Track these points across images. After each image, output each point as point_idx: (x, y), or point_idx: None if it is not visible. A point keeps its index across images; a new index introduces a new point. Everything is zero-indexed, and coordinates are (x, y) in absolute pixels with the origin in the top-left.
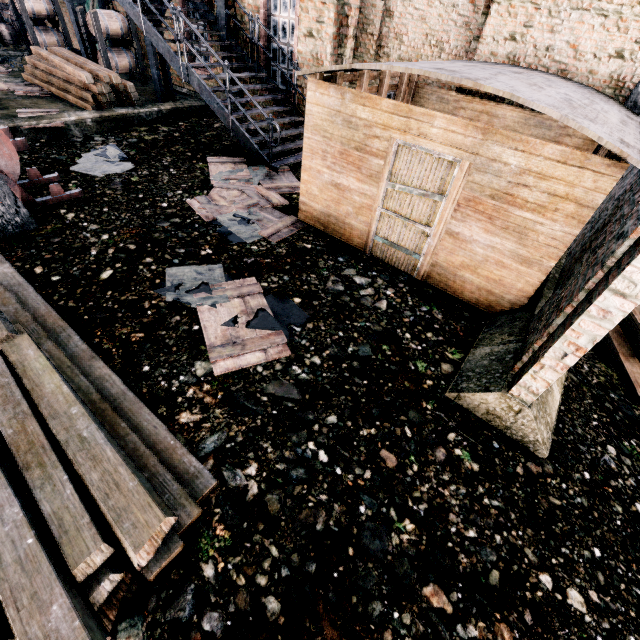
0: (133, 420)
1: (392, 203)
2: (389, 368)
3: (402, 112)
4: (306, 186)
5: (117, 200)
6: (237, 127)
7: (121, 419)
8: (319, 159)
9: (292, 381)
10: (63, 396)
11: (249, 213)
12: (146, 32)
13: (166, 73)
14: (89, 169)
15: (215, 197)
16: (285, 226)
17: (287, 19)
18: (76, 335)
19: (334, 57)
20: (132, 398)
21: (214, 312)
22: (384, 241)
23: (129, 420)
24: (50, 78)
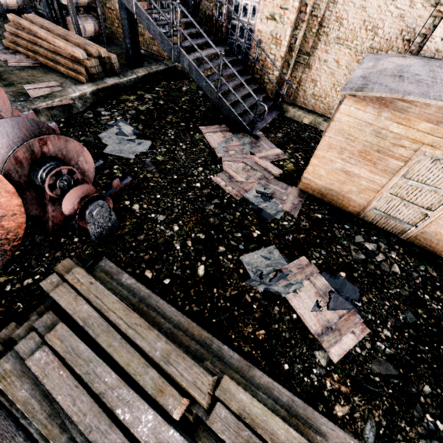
0: (314, 426)
1: (399, 191)
2: (433, 331)
3: (438, 134)
4: (314, 168)
5: (161, 184)
6: (223, 102)
7: (314, 432)
8: (335, 152)
9: (384, 357)
10: (297, 441)
11: (264, 187)
12: (137, 15)
13: (135, 41)
14: (119, 150)
15: (231, 173)
16: (295, 198)
17: (249, 1)
18: (223, 345)
19: (290, 37)
20: (300, 403)
21: (298, 298)
22: (381, 213)
23: (312, 427)
24: (36, 48)
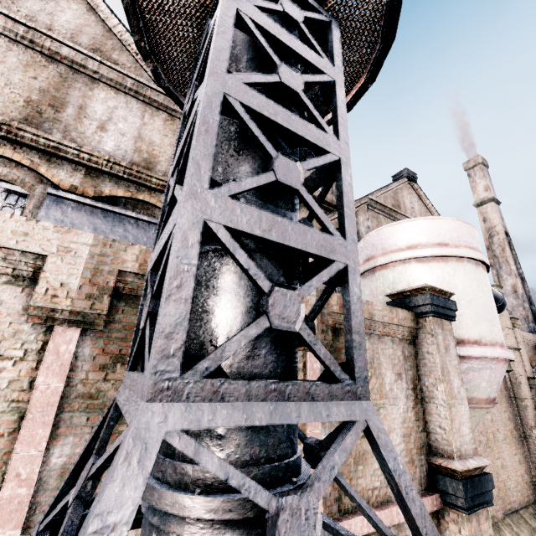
0: None
1: None
2: None
3: None
4: None
5: None
6: None
7: None
8: None
9: None
10: None
11: None
12: None
13: None
14: None
15: None
16: None
17: None
18: None
19: None
20: None
21: None
22: None
23: None
24: None
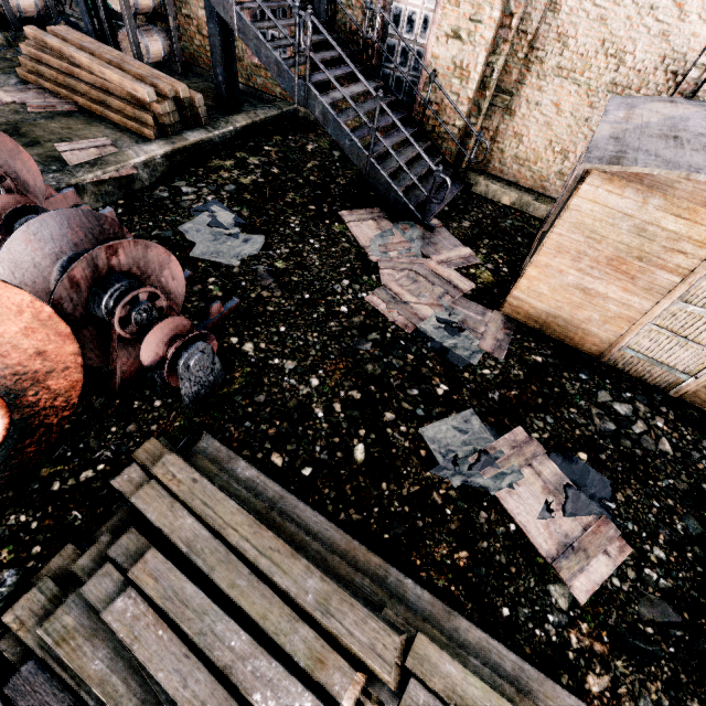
0: None
1: (671, 321)
2: None
3: None
4: (530, 282)
5: (285, 308)
6: (378, 172)
7: None
8: (567, 259)
9: (657, 594)
10: None
11: (448, 312)
12: (239, 31)
13: (230, 70)
14: (214, 252)
15: (395, 288)
16: (499, 330)
17: (418, 8)
18: (405, 577)
19: (484, 67)
20: (534, 674)
21: (517, 497)
22: (638, 355)
23: None
24: (71, 82)
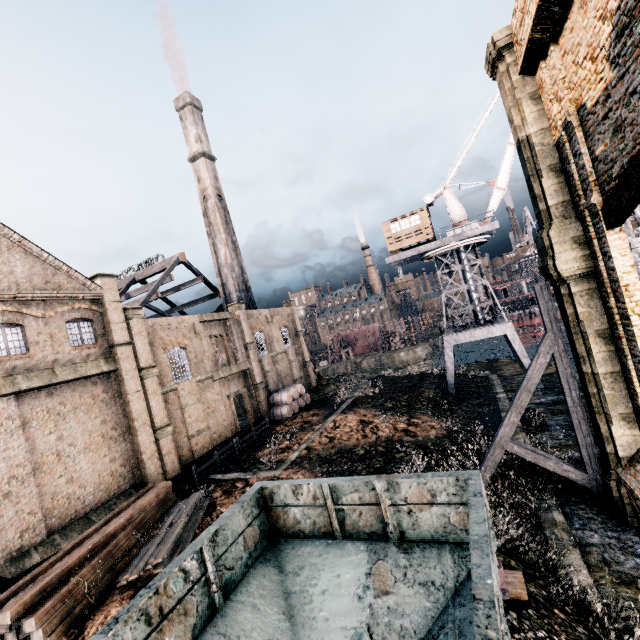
0: None
1: None
2: None
3: None
4: None
5: None
6: None
7: None
8: None
9: None
10: None
11: None
12: None
13: None
14: None
15: None
16: None
17: None
18: None
19: None
20: None
21: None
22: None
23: None
24: None
